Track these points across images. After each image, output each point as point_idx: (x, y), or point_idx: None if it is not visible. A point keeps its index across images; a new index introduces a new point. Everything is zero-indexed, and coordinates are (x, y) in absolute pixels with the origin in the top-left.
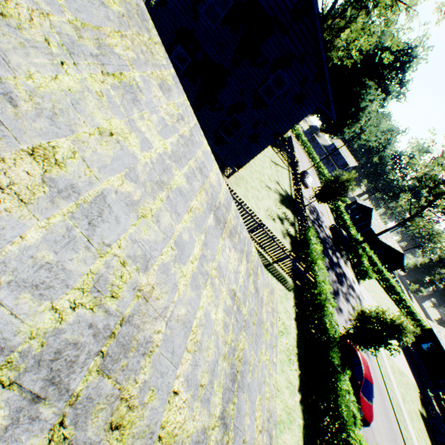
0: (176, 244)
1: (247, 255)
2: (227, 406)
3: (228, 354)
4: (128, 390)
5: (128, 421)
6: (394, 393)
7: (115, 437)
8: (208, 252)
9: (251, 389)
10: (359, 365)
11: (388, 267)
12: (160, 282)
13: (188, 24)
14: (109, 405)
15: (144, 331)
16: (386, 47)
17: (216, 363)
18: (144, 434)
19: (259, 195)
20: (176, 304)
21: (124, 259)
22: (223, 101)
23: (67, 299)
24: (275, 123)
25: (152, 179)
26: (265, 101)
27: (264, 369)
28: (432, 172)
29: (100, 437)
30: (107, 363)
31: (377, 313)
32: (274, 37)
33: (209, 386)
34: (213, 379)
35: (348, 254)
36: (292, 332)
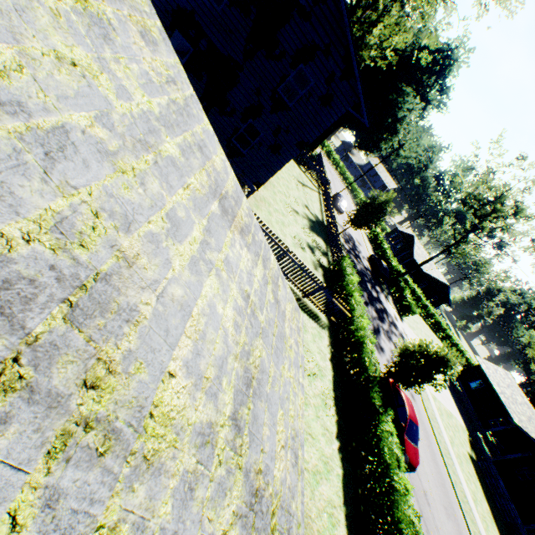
0: (169, 218)
1: (264, 261)
2: (239, 409)
3: (240, 356)
4: (108, 353)
5: (109, 385)
6: (442, 437)
7: (90, 397)
8: (212, 240)
9: (271, 400)
10: (403, 406)
11: (433, 302)
12: (147, 252)
13: (187, 4)
14: (82, 361)
15: (127, 297)
16: (424, 48)
17: (225, 361)
18: (130, 405)
19: (285, 219)
20: (170, 282)
21: (97, 211)
22: (236, 103)
23: (18, 228)
24: (299, 130)
25: (134, 135)
26: (287, 102)
27: (288, 386)
28: (477, 192)
29: (70, 391)
30: (77, 315)
31: (421, 346)
32: (294, 24)
33: (216, 382)
34: (222, 376)
35: (389, 288)
36: (327, 374)
